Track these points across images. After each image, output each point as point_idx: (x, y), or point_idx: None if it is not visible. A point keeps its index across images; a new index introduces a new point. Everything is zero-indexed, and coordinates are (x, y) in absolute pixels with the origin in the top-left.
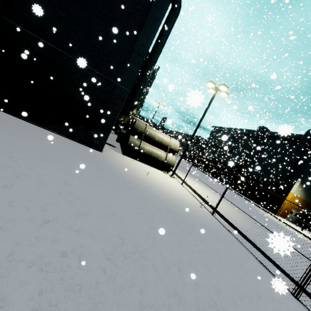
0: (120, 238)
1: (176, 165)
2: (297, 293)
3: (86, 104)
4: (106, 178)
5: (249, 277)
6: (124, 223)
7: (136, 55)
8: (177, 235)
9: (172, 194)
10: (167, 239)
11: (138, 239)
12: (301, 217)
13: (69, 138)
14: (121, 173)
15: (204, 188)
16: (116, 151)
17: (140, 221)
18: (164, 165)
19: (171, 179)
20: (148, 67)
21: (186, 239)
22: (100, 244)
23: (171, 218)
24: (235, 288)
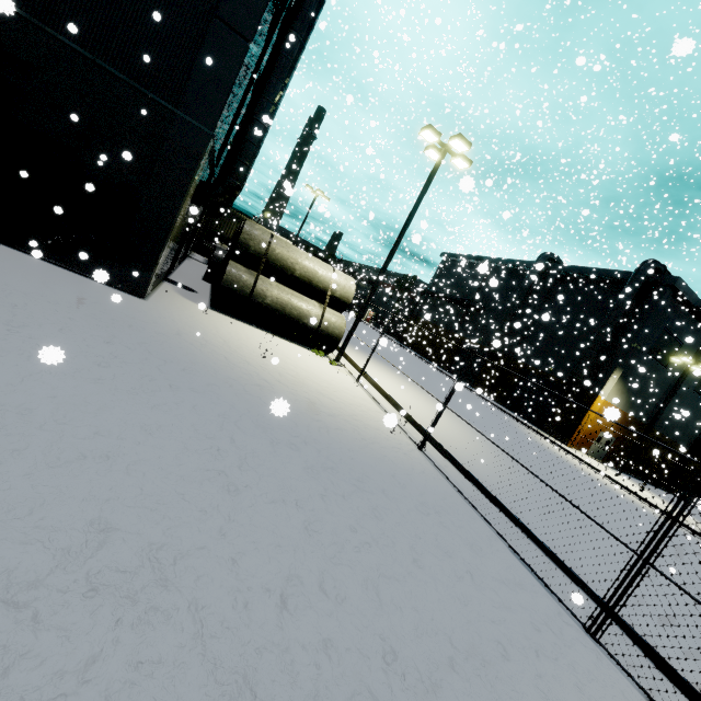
0: (100, 528)
1: (354, 340)
2: (597, 627)
3: (90, 164)
4: (129, 360)
5: (485, 599)
6: (136, 482)
7: (227, 30)
8: (306, 505)
9: (324, 402)
10: (270, 520)
11: (169, 526)
12: (617, 450)
13: (45, 260)
14: (185, 350)
15: (412, 391)
16: (194, 300)
17: (196, 474)
18: (317, 337)
19: (333, 368)
20: (274, 82)
21: (330, 515)
22: (3, 555)
23: (303, 461)
24: (443, 639)
